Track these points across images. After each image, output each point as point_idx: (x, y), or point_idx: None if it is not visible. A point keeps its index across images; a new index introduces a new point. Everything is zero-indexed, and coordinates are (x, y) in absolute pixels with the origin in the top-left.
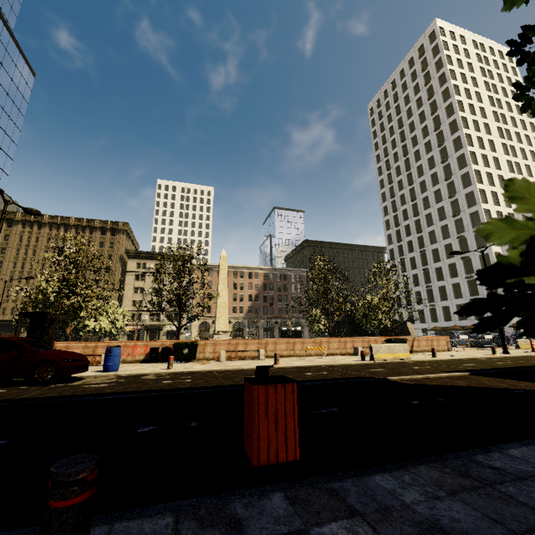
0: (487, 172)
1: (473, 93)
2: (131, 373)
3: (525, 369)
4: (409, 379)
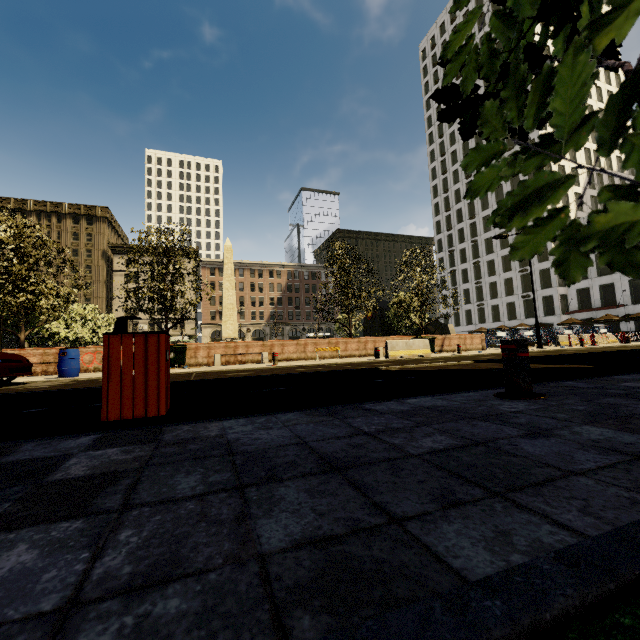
0: None
1: (551, 29)
2: (92, 377)
3: (538, 356)
4: (403, 368)
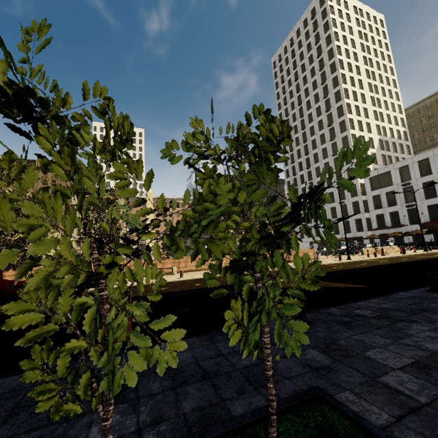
0: (358, 120)
1: (351, 53)
2: None
3: (341, 272)
4: None
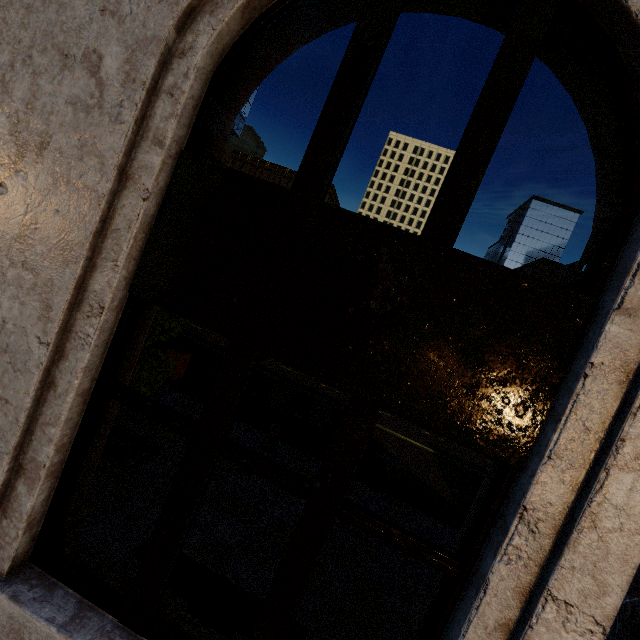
0: None
1: None
2: None
3: None
4: None
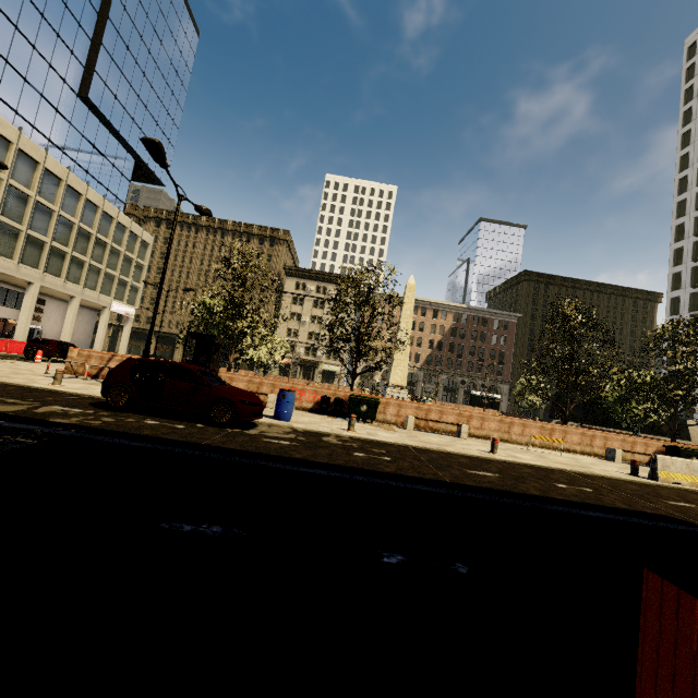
0: None
1: None
2: (307, 428)
3: None
4: None
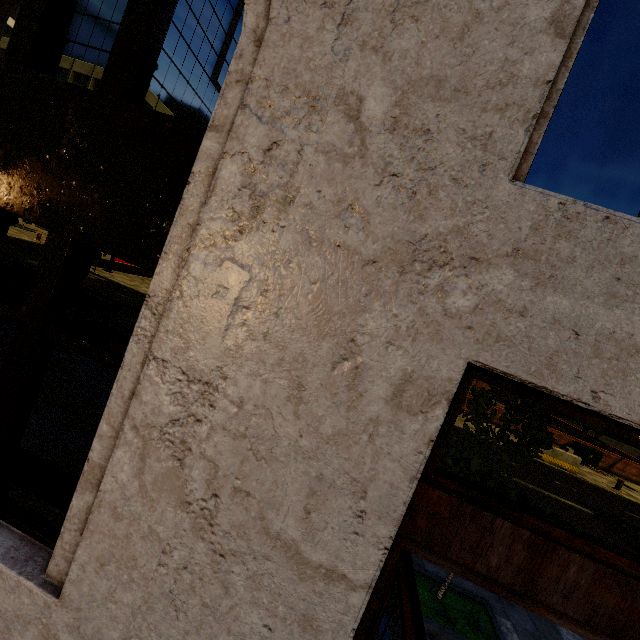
0: None
1: None
2: None
3: None
4: (516, 483)
